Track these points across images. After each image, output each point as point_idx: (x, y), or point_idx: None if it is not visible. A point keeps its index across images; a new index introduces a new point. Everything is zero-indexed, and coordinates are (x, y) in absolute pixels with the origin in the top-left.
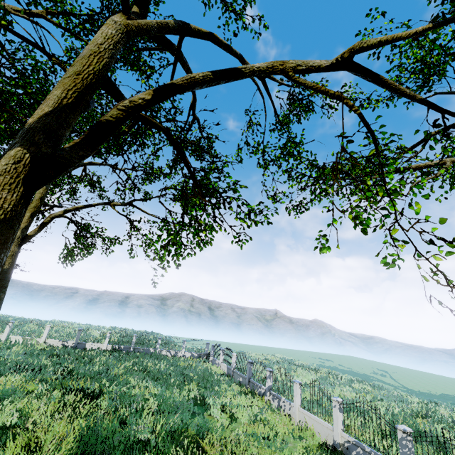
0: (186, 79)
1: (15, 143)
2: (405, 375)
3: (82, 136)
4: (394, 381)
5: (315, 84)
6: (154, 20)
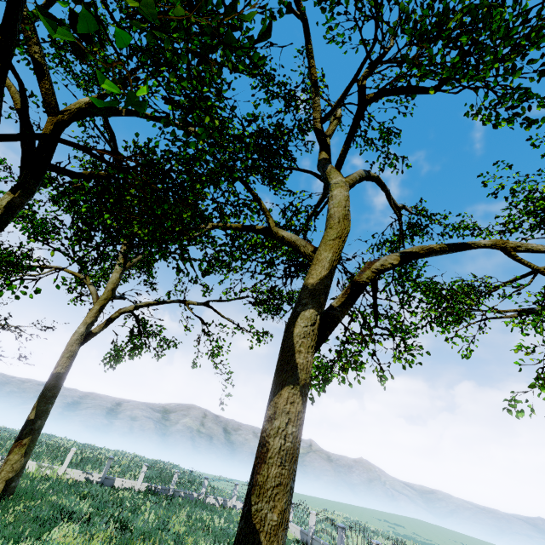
0: (426, 249)
1: (305, 304)
2: None
3: (345, 296)
4: None
5: (541, 269)
6: (357, 175)
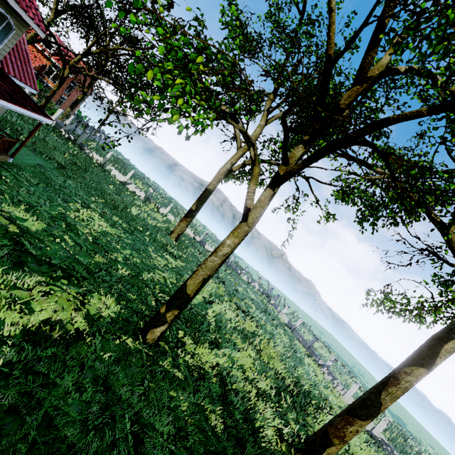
0: None
1: None
2: (371, 381)
3: None
4: (367, 384)
5: None
6: None
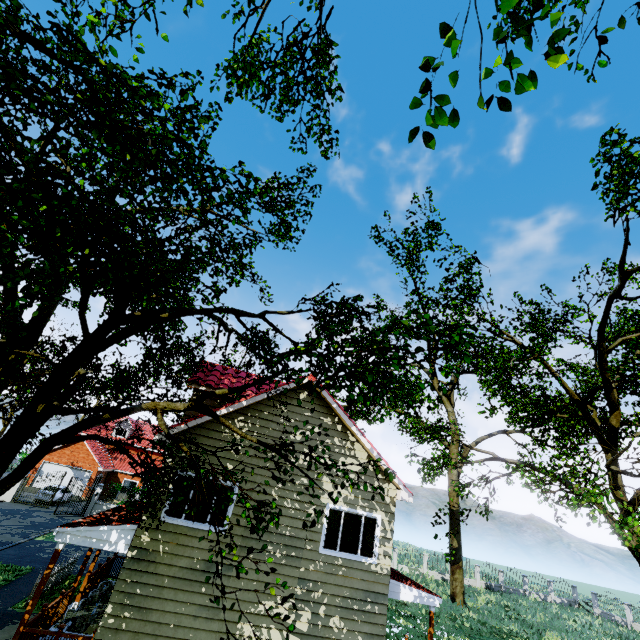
0: None
1: None
2: None
3: None
4: None
5: None
6: None
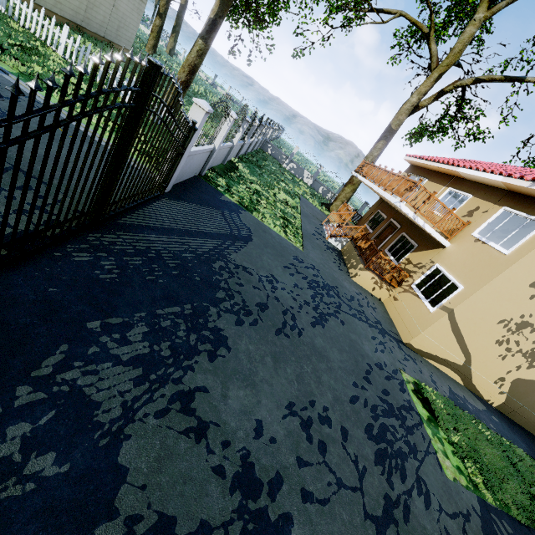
0: None
1: None
2: None
3: None
4: None
5: None
6: None
